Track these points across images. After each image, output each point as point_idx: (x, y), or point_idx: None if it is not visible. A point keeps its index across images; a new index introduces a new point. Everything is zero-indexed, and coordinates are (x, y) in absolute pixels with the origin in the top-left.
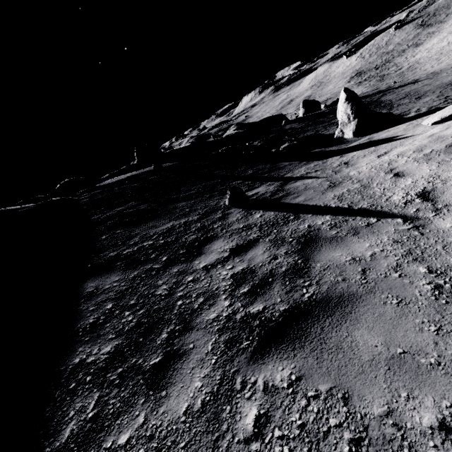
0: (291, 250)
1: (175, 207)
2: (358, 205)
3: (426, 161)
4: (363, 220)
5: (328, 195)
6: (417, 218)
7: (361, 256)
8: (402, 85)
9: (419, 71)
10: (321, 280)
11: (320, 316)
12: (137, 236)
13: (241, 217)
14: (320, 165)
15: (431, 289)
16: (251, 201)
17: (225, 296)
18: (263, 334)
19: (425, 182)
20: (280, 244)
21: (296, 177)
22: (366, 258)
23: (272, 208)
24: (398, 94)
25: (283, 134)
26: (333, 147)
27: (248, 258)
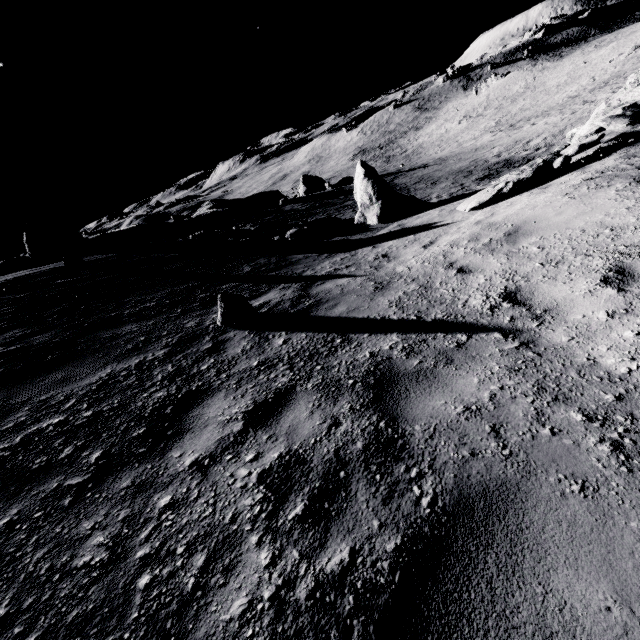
0: (359, 403)
1: (115, 335)
2: (430, 314)
3: (491, 252)
4: (449, 339)
5: (381, 302)
6: (519, 331)
7: (478, 402)
8: (413, 169)
9: (425, 156)
10: (437, 461)
11: (472, 552)
12: (23, 408)
13: (250, 347)
14: (349, 259)
15: (610, 451)
16: (260, 316)
17: (257, 535)
18: (374, 637)
19: (503, 280)
20: (334, 392)
21: (321, 276)
22: (486, 405)
23: (301, 327)
24: (412, 178)
25: (284, 217)
26: (358, 236)
27: (285, 429)
